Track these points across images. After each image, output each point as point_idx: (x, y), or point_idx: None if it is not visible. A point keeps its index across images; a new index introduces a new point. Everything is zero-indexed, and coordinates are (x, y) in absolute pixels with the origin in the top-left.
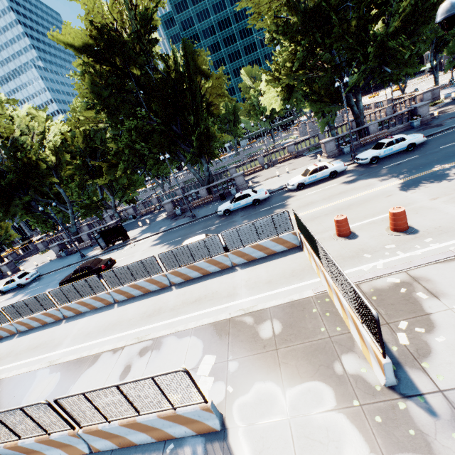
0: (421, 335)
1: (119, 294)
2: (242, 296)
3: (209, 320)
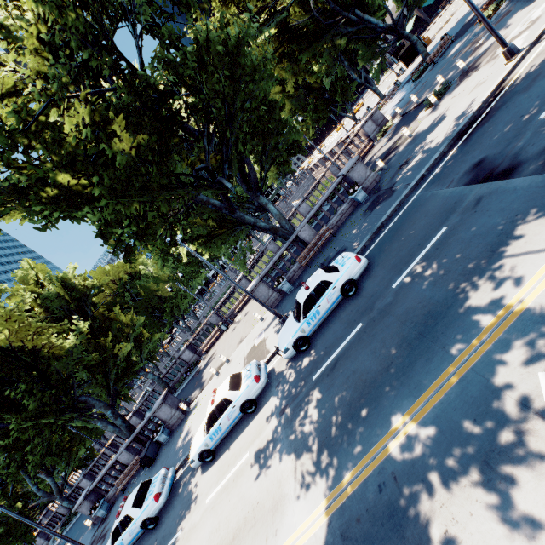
0: None
1: None
2: None
3: None
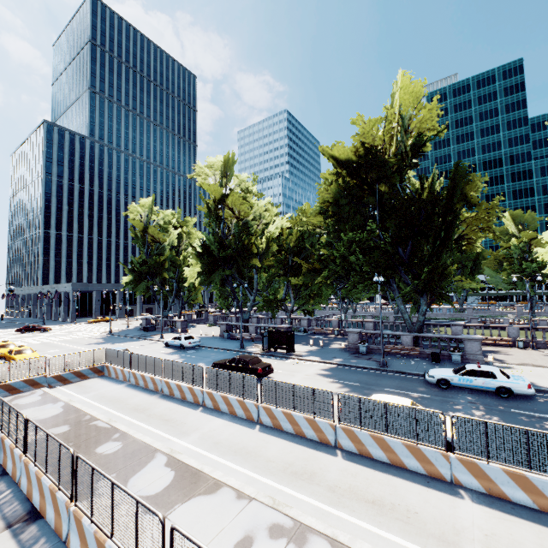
0: None
1: (267, 415)
2: None
3: None
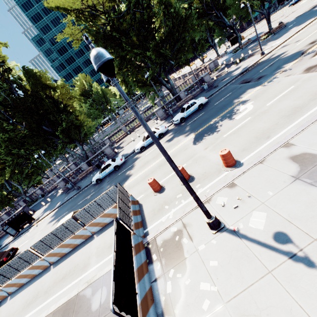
0: (179, 280)
1: (10, 287)
2: (91, 265)
3: (64, 300)
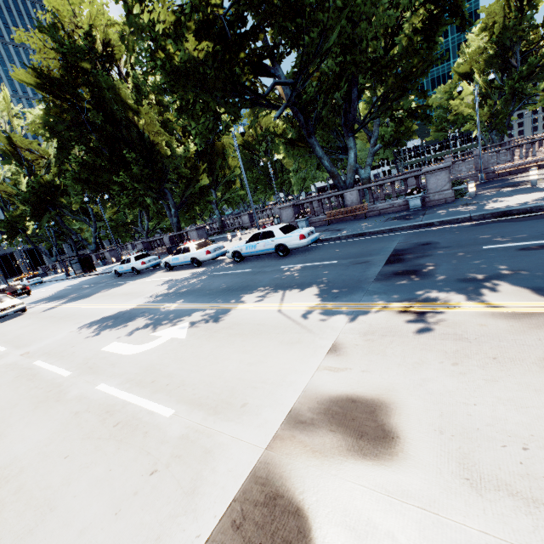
0: None
1: None
2: None
3: None
